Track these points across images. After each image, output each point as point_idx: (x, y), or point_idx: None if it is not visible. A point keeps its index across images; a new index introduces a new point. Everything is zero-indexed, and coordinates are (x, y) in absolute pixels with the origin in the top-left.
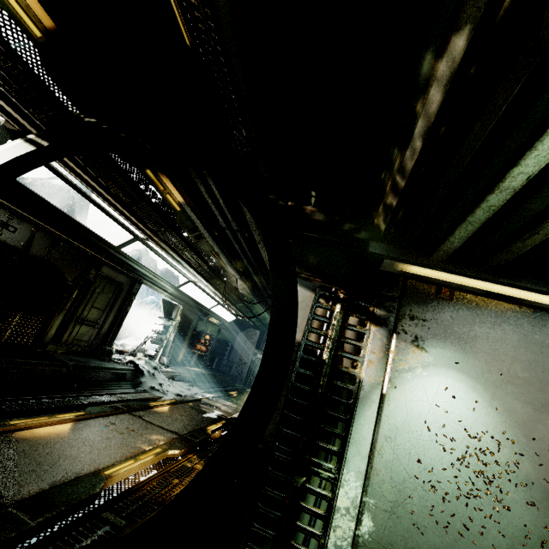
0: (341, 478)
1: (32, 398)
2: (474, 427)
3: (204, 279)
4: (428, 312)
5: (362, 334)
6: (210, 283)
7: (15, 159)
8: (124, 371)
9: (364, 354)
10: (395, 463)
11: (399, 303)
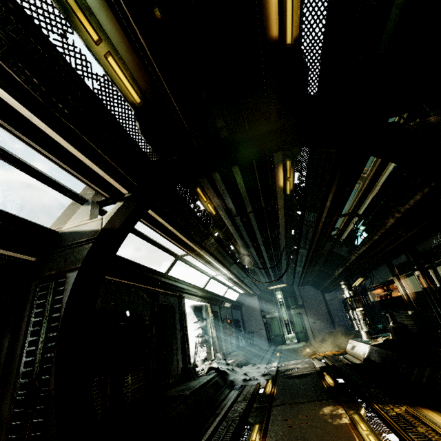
0: None
1: (207, 439)
2: None
3: (226, 268)
4: None
5: None
6: (229, 270)
7: (126, 218)
8: (214, 378)
9: None
10: None
11: None
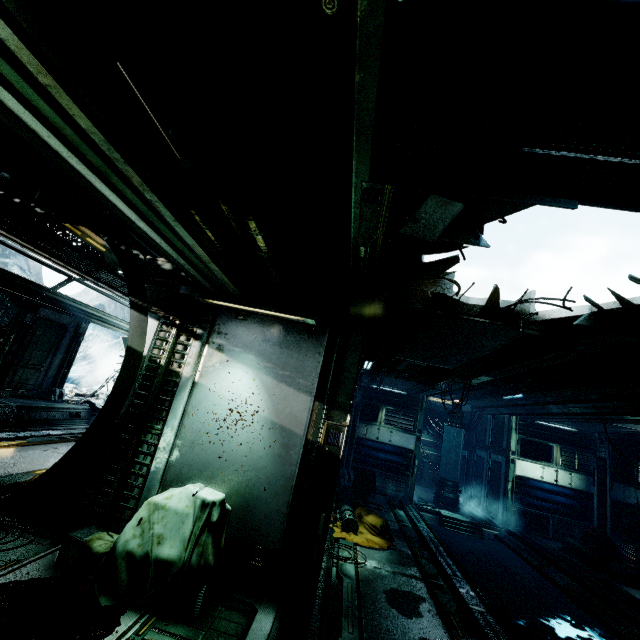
0: (163, 432)
1: None
2: (243, 394)
3: None
4: (229, 329)
5: (187, 346)
6: None
7: None
8: (78, 410)
9: (187, 359)
10: (196, 420)
11: (213, 324)
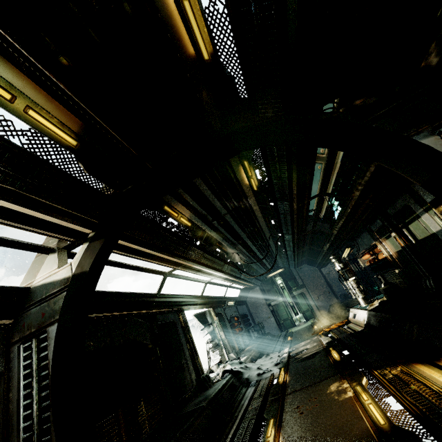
0: None
1: None
2: None
3: (218, 271)
4: None
5: None
6: (222, 272)
7: (95, 258)
8: (230, 381)
9: None
10: None
11: None
